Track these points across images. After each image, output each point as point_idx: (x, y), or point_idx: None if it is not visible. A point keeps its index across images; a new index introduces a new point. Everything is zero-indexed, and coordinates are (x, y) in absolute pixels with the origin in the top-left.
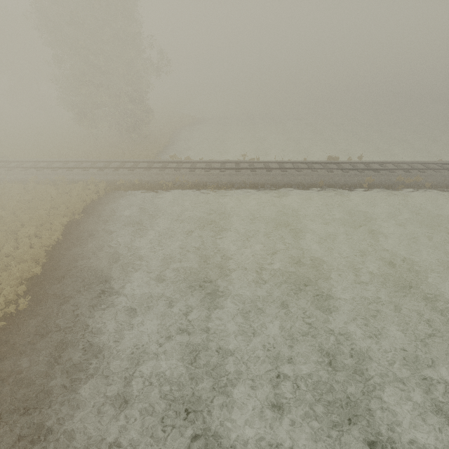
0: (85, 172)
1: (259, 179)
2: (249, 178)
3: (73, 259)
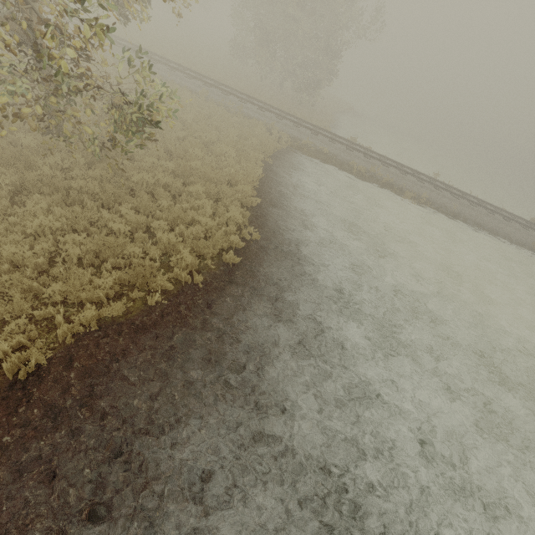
0: (261, 112)
1: (463, 209)
2: (451, 203)
3: (284, 207)
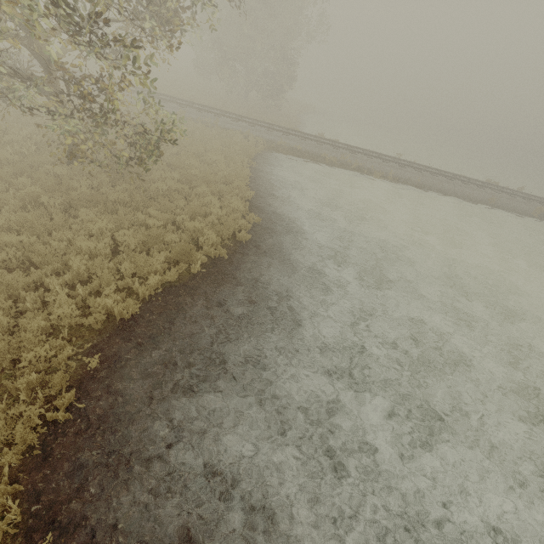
0: (235, 123)
1: (426, 180)
2: (415, 176)
3: (274, 197)
